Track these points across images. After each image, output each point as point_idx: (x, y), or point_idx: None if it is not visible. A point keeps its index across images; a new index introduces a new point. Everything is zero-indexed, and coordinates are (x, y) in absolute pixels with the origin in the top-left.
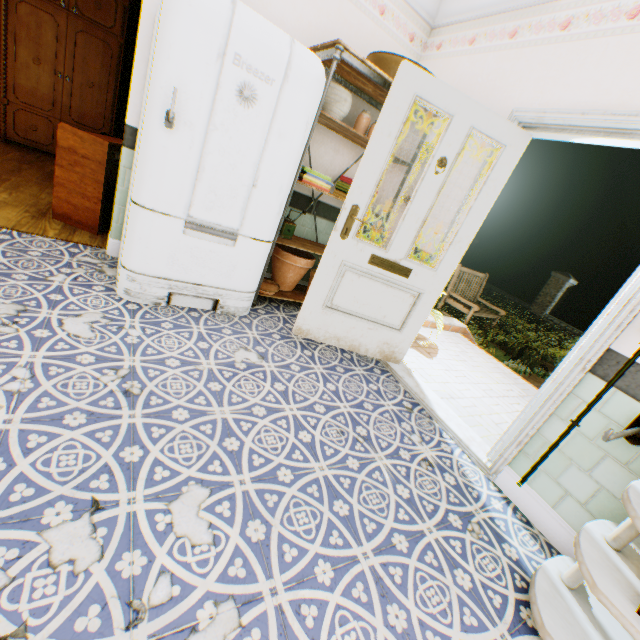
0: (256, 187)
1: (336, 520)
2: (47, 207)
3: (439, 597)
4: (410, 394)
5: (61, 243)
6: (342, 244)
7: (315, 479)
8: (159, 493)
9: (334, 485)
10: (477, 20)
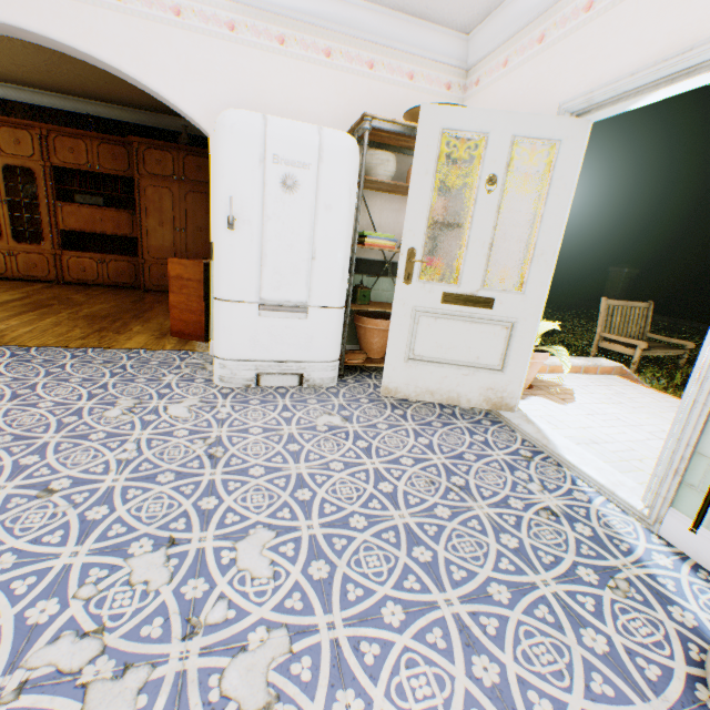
0: (315, 259)
1: (414, 565)
2: (168, 329)
3: (552, 656)
4: (530, 442)
5: (175, 352)
6: (408, 290)
7: (393, 526)
8: (227, 534)
9: (415, 532)
10: (505, 44)
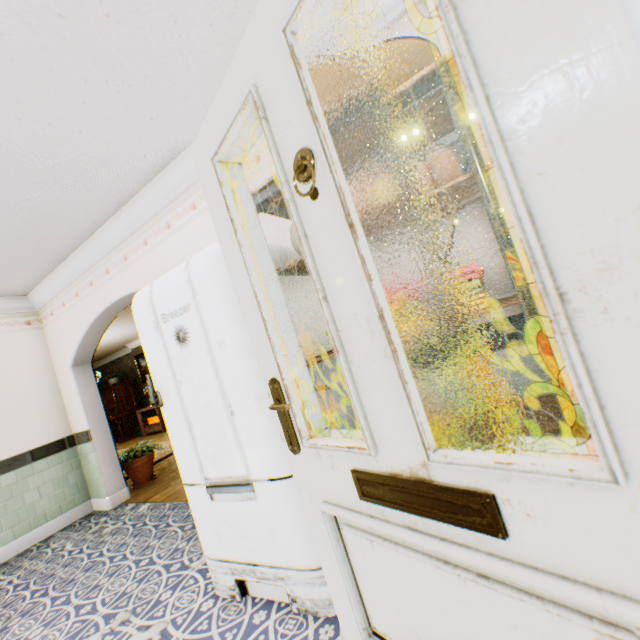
0: (235, 413)
1: None
2: None
3: None
4: None
5: None
6: (303, 463)
7: None
8: None
9: None
10: None
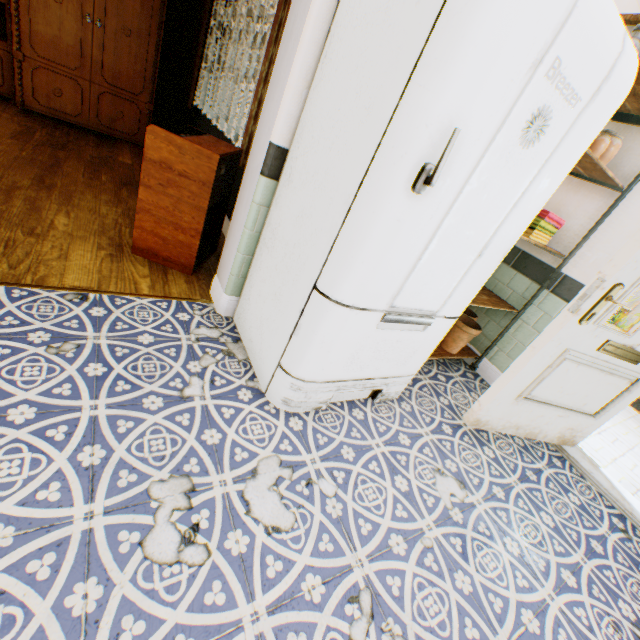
0: (480, 256)
1: None
2: (116, 231)
3: None
4: (605, 498)
5: (162, 305)
6: (575, 330)
7: None
8: None
9: None
10: None
